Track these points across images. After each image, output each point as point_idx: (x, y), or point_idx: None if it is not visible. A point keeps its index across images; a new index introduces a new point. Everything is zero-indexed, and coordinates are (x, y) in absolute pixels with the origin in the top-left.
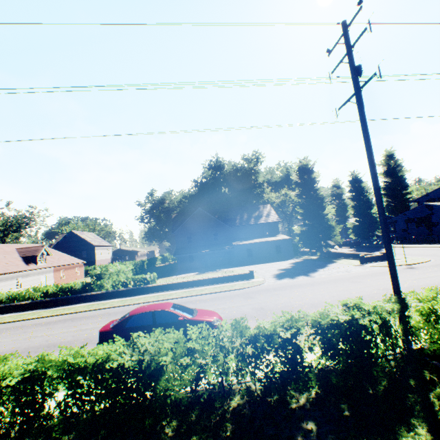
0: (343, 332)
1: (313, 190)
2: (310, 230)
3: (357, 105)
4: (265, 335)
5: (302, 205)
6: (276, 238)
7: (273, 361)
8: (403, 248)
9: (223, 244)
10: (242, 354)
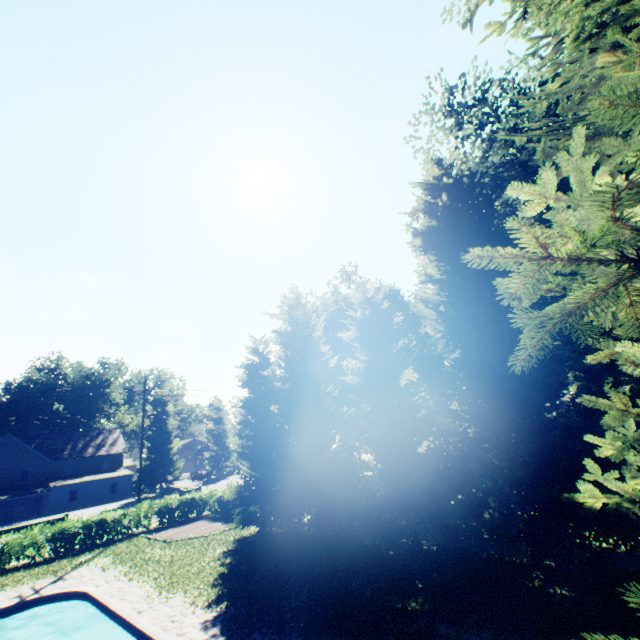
0: (97, 523)
1: (165, 423)
2: (154, 464)
3: (143, 416)
4: (61, 528)
5: (151, 437)
6: (116, 474)
7: (63, 549)
8: (235, 479)
9: (36, 485)
10: (48, 537)
